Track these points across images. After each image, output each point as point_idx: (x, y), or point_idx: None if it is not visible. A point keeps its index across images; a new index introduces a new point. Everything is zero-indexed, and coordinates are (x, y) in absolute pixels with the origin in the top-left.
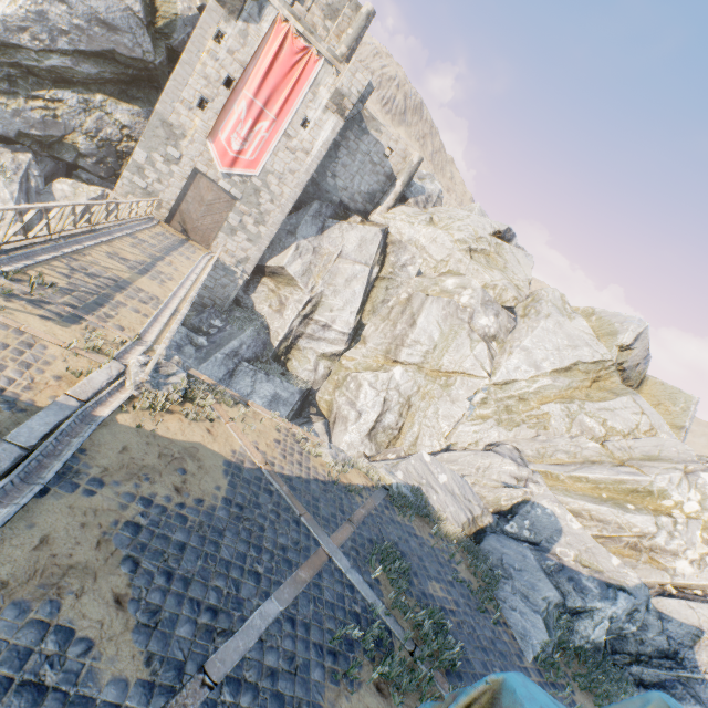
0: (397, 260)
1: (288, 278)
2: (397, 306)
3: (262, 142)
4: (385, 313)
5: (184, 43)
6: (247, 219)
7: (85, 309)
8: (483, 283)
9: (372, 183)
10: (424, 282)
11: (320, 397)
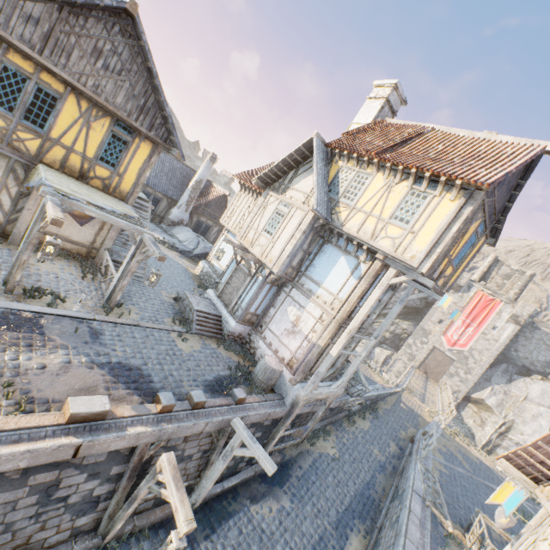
0: None
1: (486, 406)
2: None
3: (469, 336)
4: None
5: (432, 300)
6: (459, 370)
7: (422, 400)
8: None
9: (547, 355)
10: None
11: None
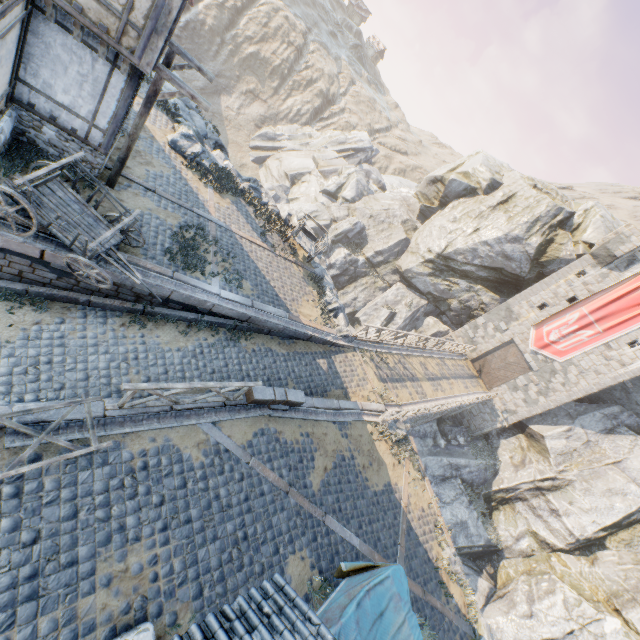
0: None
1: (542, 446)
2: None
3: (578, 342)
4: None
5: (552, 271)
6: (531, 386)
7: (390, 379)
8: None
9: None
10: None
11: (504, 564)
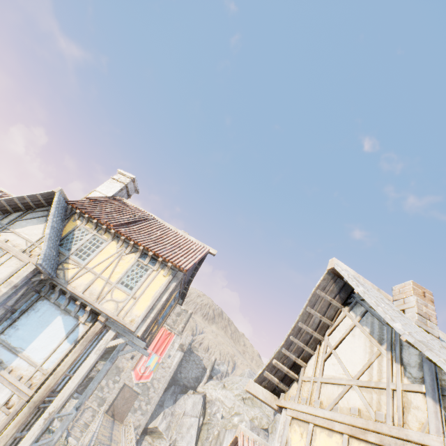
0: (211, 410)
1: (159, 433)
2: (213, 440)
3: None
4: (208, 445)
5: None
6: (142, 402)
7: None
8: (252, 416)
9: (197, 372)
10: (224, 421)
11: None
